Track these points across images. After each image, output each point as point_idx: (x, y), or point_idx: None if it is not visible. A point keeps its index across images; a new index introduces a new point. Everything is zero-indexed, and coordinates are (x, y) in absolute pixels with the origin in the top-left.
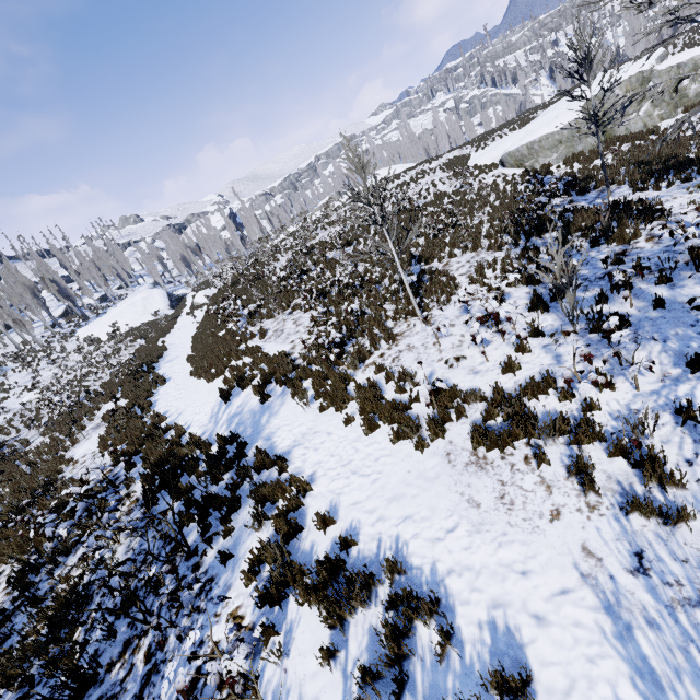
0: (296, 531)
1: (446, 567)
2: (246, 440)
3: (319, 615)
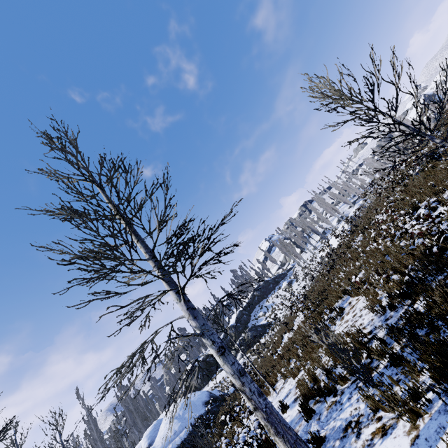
0: None
1: None
2: None
3: None
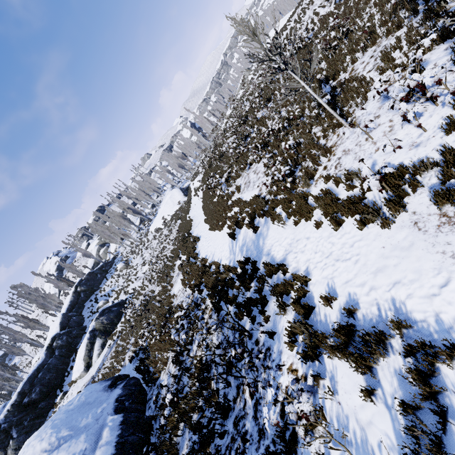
0: (310, 310)
1: (451, 316)
2: (255, 259)
3: (350, 367)
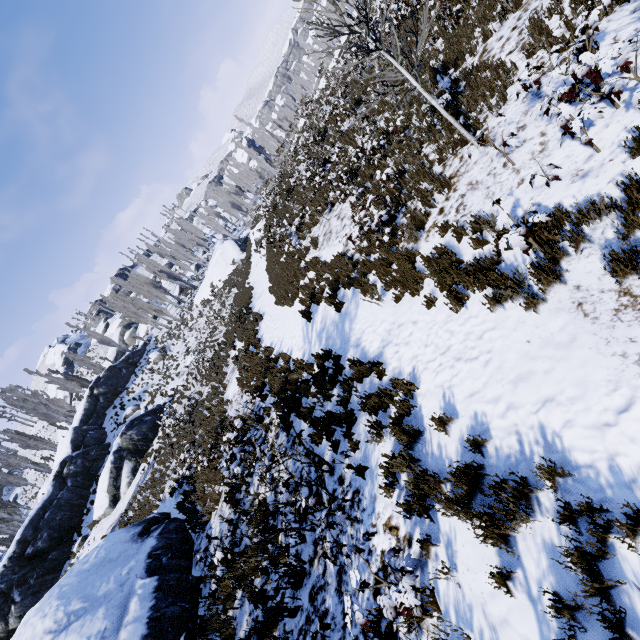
0: (417, 436)
1: (634, 462)
2: (339, 352)
3: (476, 536)
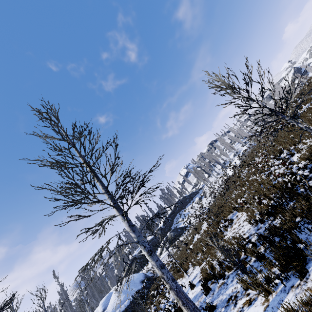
0: None
1: None
2: None
3: None
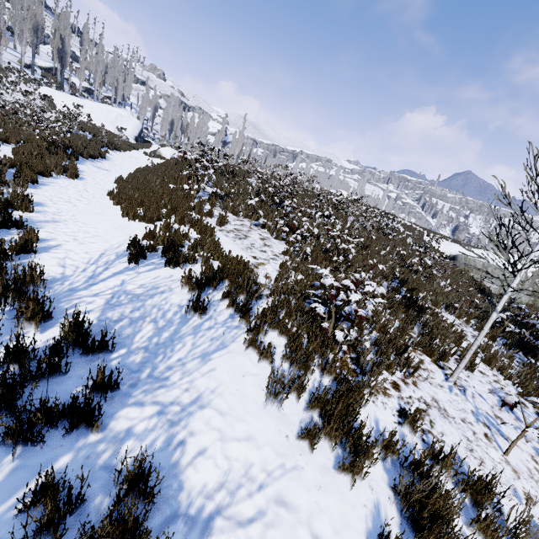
0: None
1: None
2: (120, 373)
3: None
